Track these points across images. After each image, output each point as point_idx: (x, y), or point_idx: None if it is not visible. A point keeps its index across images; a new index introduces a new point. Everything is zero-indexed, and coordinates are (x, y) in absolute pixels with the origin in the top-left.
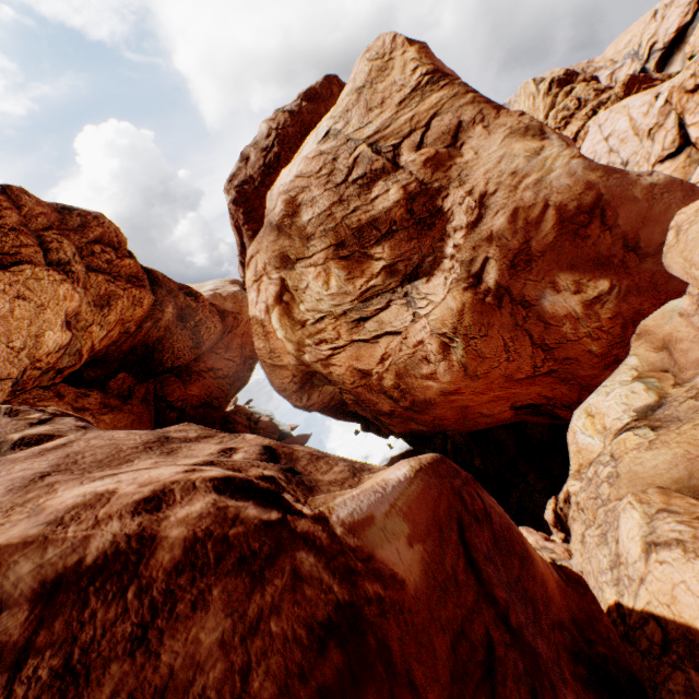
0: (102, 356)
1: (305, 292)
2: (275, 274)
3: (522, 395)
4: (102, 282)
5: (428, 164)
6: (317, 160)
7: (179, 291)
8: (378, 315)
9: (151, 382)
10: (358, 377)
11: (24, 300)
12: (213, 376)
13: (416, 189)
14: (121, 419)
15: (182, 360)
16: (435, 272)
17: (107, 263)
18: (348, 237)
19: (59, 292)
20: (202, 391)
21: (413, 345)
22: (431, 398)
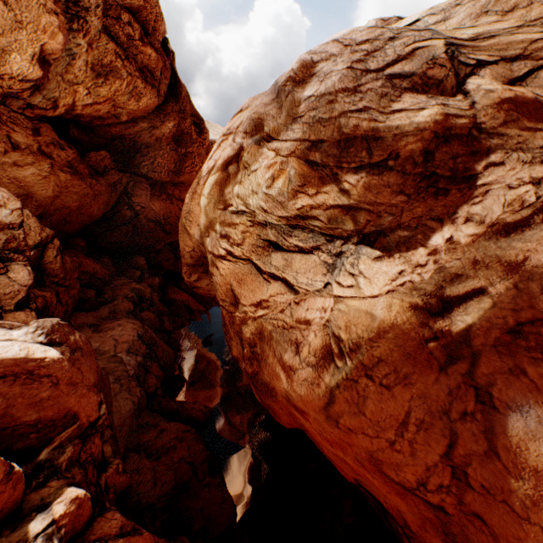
0: (85, 122)
1: (250, 174)
2: (240, 138)
3: (377, 488)
4: (110, 51)
5: (509, 106)
6: (372, 31)
7: (190, 116)
8: (293, 253)
9: (127, 176)
10: (229, 300)
11: (5, 5)
12: (180, 206)
13: (462, 128)
14: (76, 186)
15: (156, 175)
16: (396, 254)
17: (128, 38)
18: (332, 141)
19: (42, 19)
20: (162, 211)
21: (298, 318)
22: (276, 389)
